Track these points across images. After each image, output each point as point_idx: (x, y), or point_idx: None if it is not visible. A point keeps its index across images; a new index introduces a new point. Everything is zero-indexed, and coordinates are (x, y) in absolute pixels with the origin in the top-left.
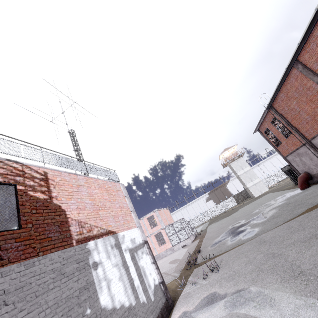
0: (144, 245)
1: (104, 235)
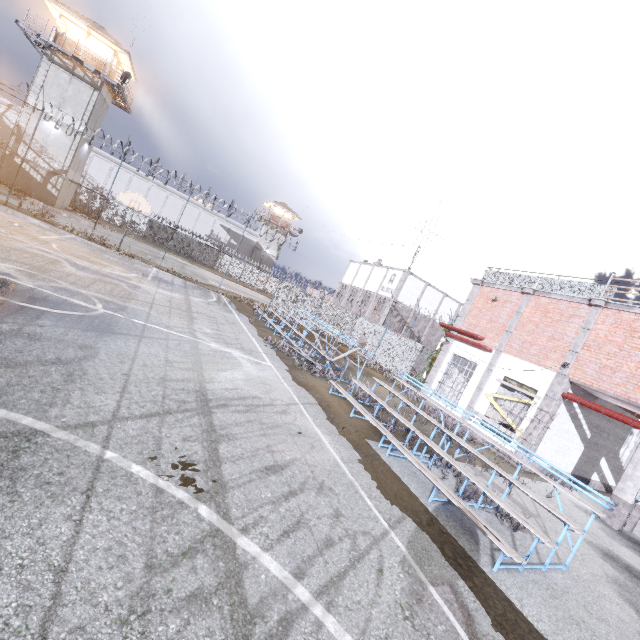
0: None
1: None
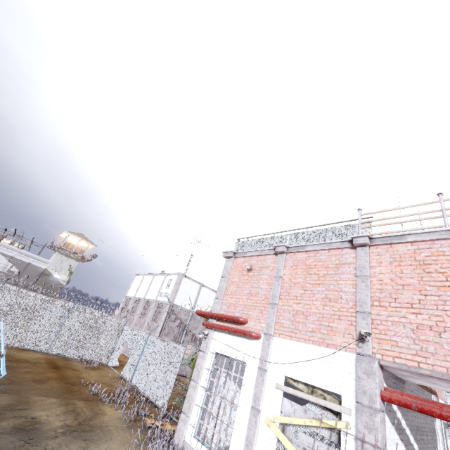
0: (447, 426)
1: (434, 393)
